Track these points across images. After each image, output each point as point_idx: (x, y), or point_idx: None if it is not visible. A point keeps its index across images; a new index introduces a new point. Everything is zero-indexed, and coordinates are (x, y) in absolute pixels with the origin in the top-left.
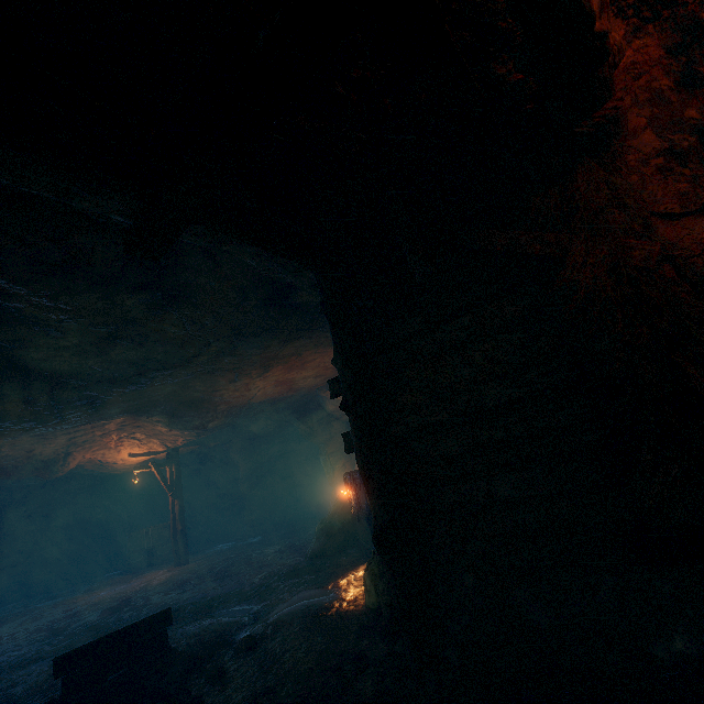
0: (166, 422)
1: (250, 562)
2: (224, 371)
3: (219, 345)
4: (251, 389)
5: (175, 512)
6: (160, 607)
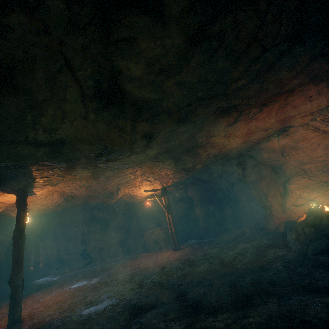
0: (173, 165)
1: (238, 252)
2: (233, 110)
3: (263, 61)
4: (230, 137)
5: (169, 221)
6: (204, 279)
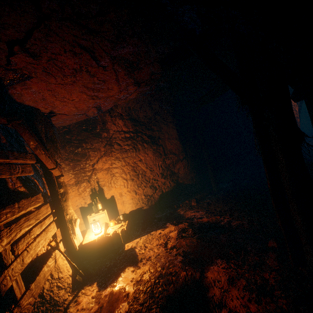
0: None
1: None
2: None
3: None
4: None
5: None
6: None
